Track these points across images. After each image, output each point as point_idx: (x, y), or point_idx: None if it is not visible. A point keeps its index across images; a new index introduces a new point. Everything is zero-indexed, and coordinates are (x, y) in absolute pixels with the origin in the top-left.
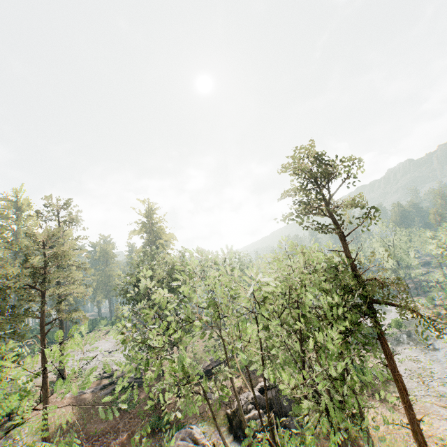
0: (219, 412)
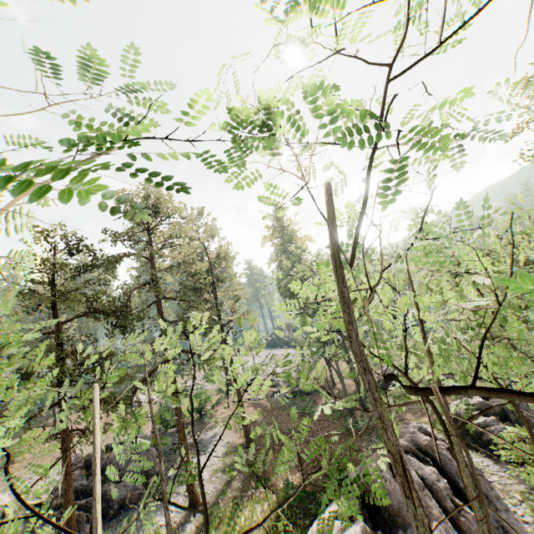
0: (425, 420)
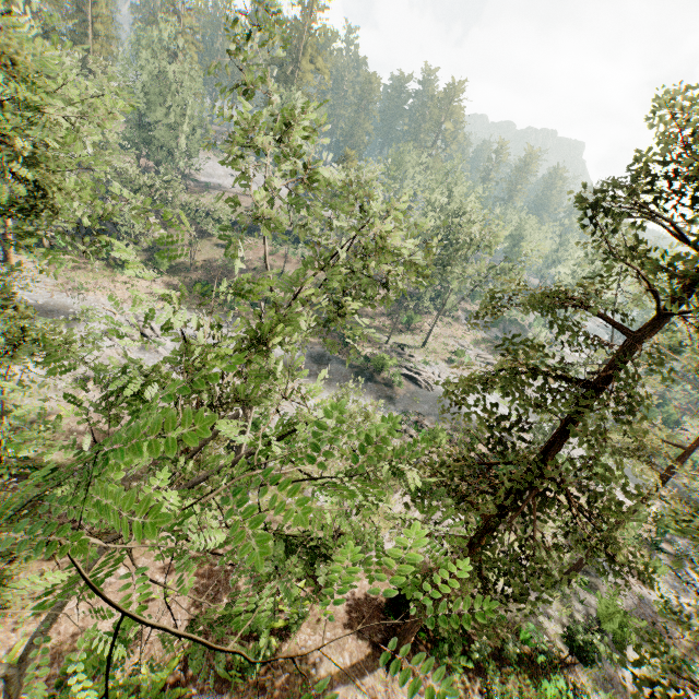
0: None
